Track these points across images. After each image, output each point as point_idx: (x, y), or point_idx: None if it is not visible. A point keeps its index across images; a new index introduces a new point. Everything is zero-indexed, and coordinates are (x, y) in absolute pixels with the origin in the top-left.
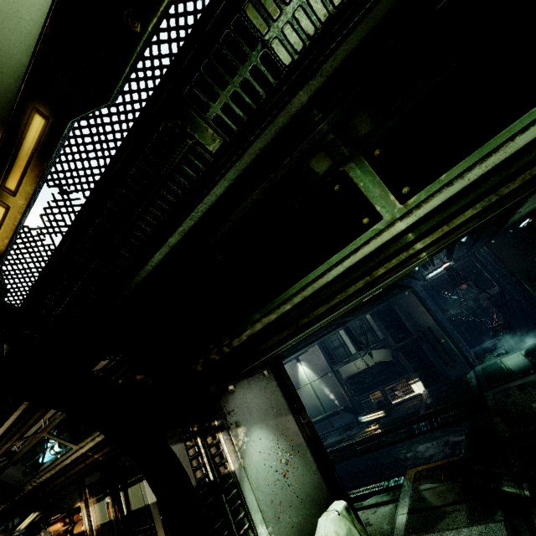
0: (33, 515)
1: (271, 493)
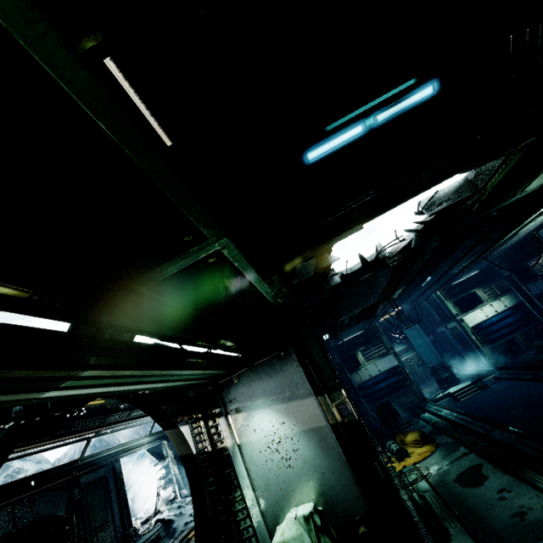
0: None
1: (266, 468)
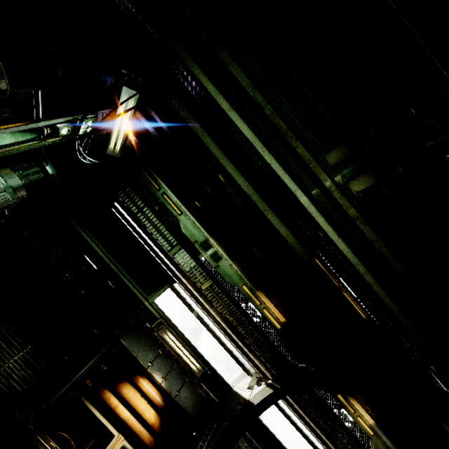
0: None
1: None
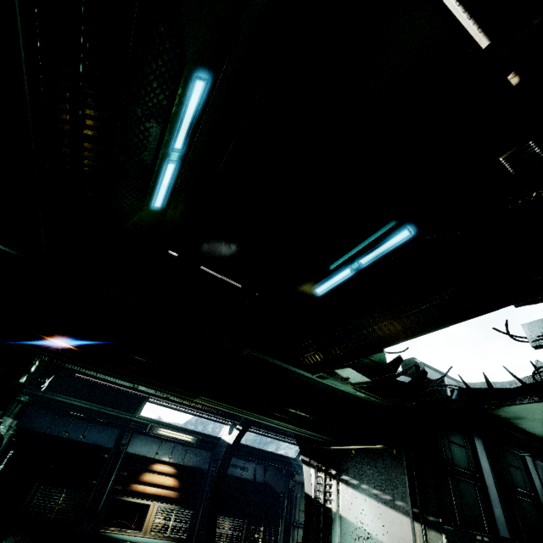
0: None
1: None
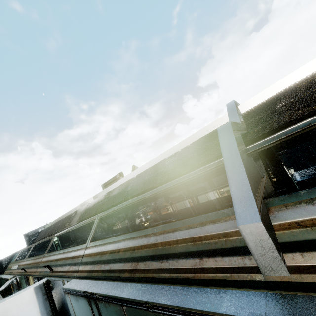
0: (143, 208)
1: None
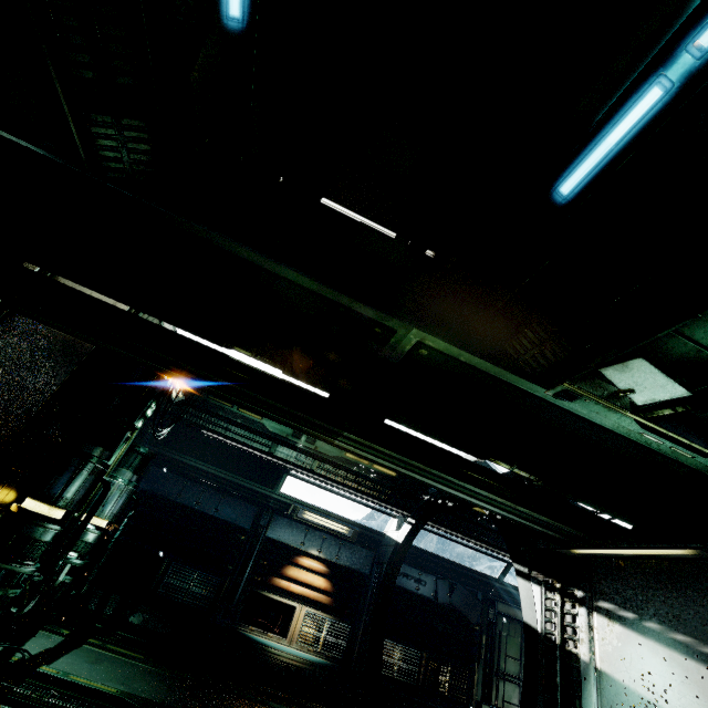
0: None
1: None
